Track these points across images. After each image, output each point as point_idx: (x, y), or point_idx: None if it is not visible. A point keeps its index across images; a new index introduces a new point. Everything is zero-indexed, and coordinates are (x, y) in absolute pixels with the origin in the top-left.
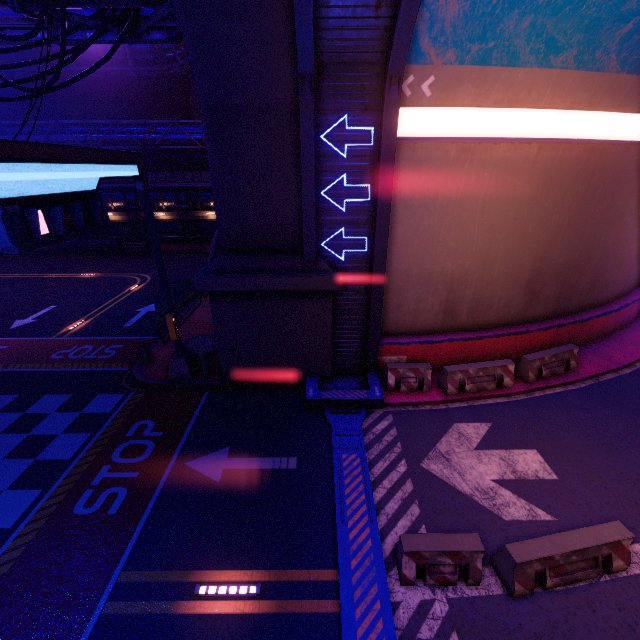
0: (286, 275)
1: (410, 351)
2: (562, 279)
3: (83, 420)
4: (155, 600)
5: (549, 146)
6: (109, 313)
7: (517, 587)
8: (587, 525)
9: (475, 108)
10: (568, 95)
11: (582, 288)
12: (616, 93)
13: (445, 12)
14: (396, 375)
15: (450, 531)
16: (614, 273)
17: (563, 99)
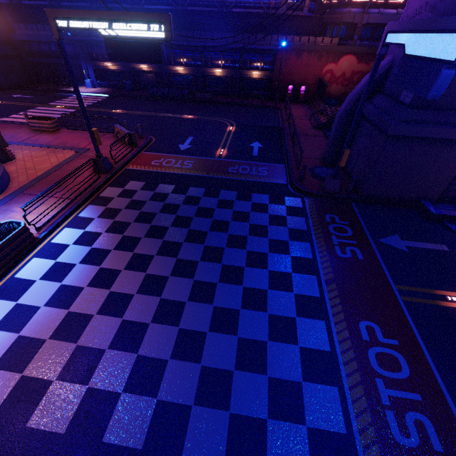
0: None
1: None
2: None
3: (292, 210)
4: (425, 299)
5: None
6: (234, 145)
7: None
8: None
9: None
10: None
11: None
12: None
13: None
14: None
15: None
16: None
17: None
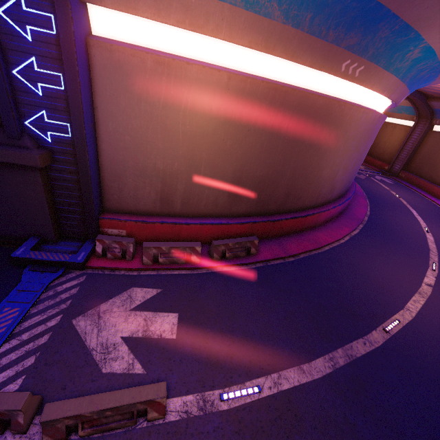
0: None
1: (128, 227)
2: (260, 188)
3: None
4: None
5: (238, 77)
6: None
7: (45, 439)
8: (166, 378)
9: (170, 26)
10: (244, 33)
11: (278, 197)
12: (287, 43)
13: None
14: (103, 245)
15: (44, 382)
16: (305, 190)
17: (241, 36)
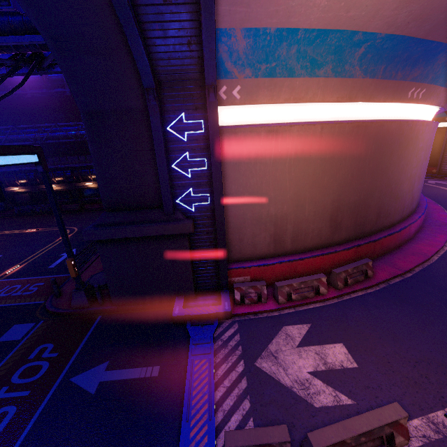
0: (151, 225)
1: (252, 272)
2: (355, 213)
3: None
4: None
5: (328, 126)
6: (40, 258)
7: None
8: (378, 405)
9: (274, 104)
10: (333, 93)
11: (371, 218)
12: (365, 90)
13: (237, 46)
14: (241, 292)
15: (272, 421)
16: (392, 206)
17: (331, 96)
